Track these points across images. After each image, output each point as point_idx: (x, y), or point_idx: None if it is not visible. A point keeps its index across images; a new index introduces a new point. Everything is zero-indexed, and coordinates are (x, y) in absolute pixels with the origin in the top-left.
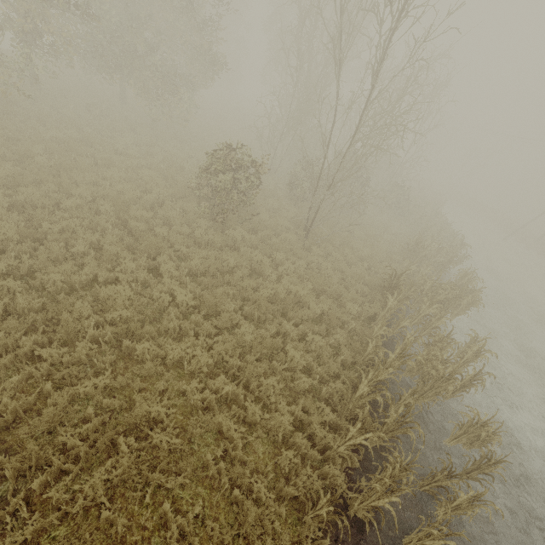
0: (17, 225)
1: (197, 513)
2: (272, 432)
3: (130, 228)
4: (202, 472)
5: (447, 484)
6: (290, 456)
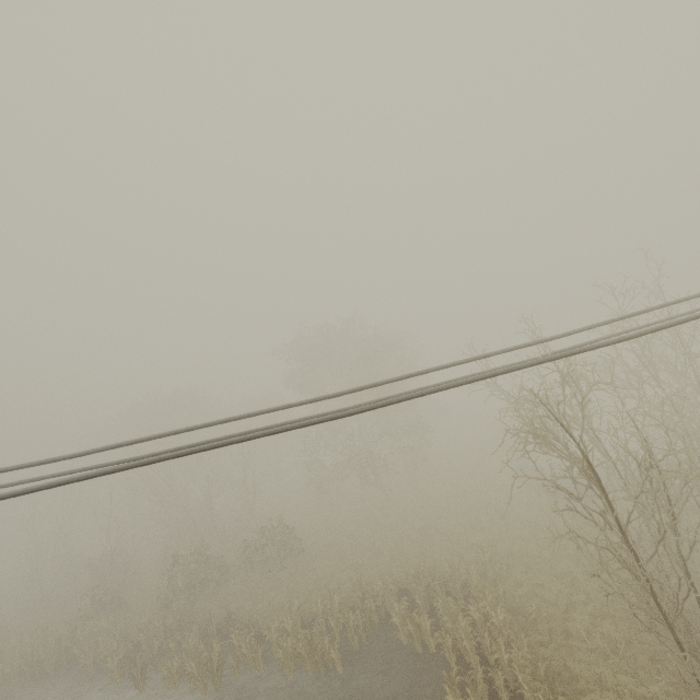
0: None
1: None
2: None
3: None
4: None
5: None
6: None
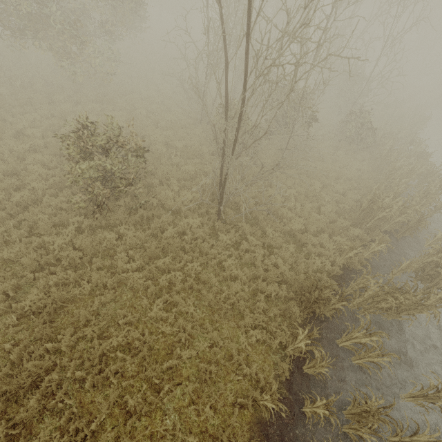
0: None
1: None
2: None
3: None
4: None
5: None
6: None
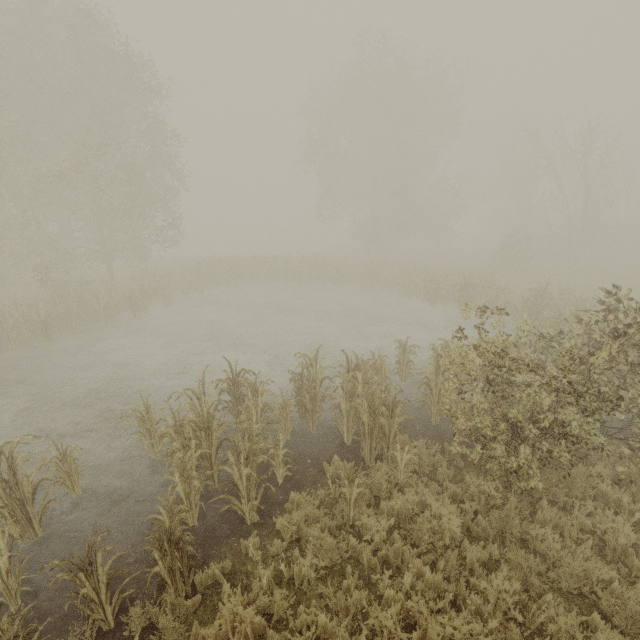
0: None
1: None
2: None
3: None
4: None
5: None
6: None
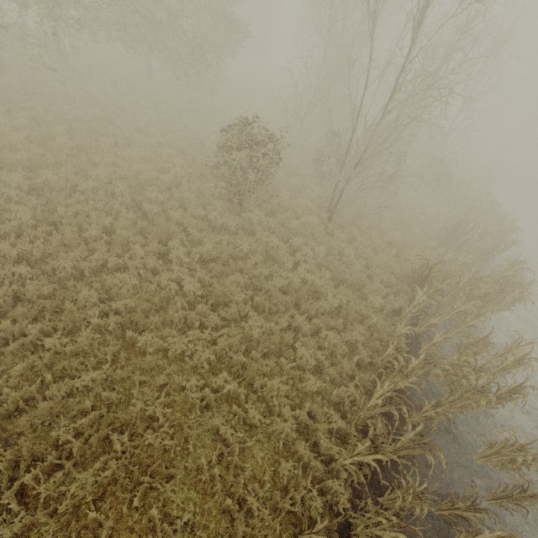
0: (36, 208)
1: (187, 520)
2: (273, 437)
3: (145, 211)
4: (196, 475)
5: (469, 515)
6: (290, 467)
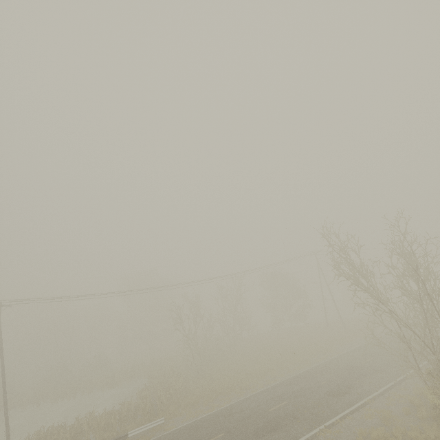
0: None
1: None
2: None
3: None
4: None
5: None
6: None
